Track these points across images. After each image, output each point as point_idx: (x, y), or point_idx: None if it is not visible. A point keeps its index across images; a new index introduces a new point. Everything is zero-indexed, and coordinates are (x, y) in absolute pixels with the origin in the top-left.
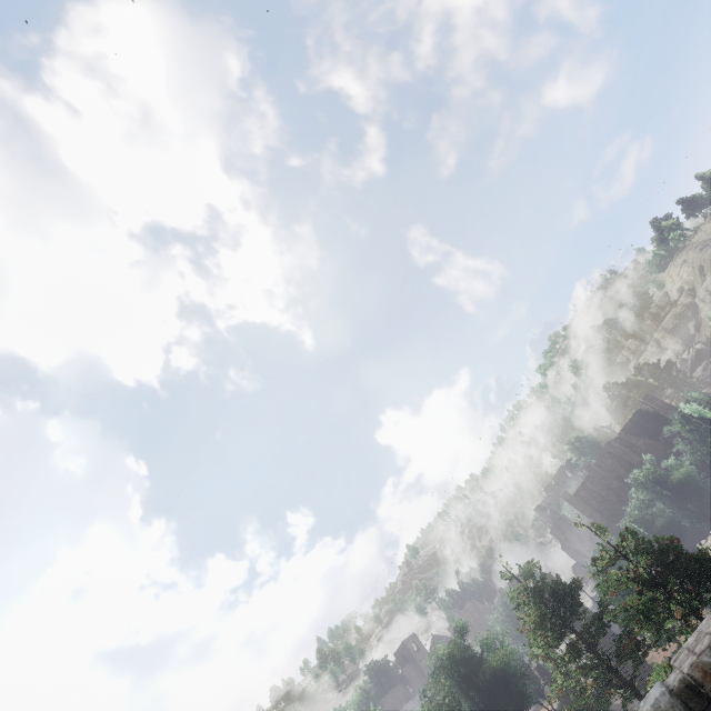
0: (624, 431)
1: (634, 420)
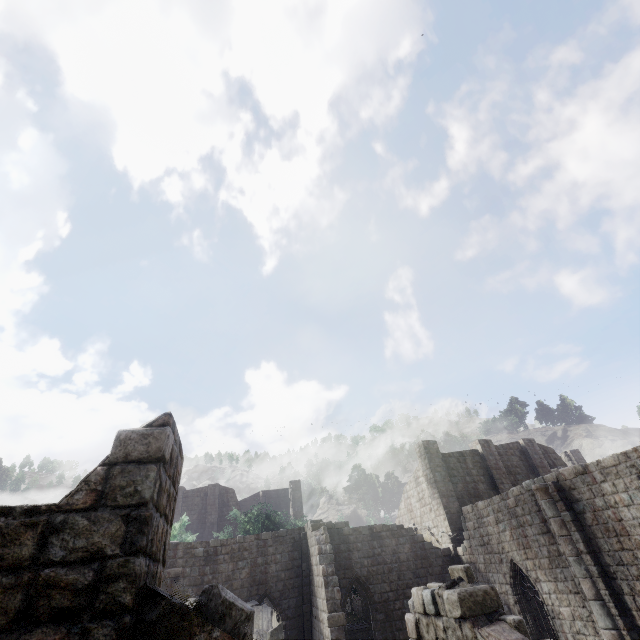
0: (263, 494)
1: (281, 493)
